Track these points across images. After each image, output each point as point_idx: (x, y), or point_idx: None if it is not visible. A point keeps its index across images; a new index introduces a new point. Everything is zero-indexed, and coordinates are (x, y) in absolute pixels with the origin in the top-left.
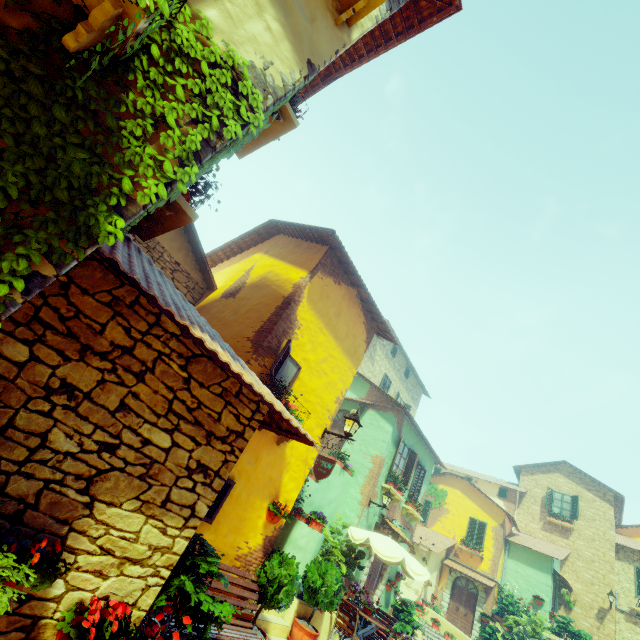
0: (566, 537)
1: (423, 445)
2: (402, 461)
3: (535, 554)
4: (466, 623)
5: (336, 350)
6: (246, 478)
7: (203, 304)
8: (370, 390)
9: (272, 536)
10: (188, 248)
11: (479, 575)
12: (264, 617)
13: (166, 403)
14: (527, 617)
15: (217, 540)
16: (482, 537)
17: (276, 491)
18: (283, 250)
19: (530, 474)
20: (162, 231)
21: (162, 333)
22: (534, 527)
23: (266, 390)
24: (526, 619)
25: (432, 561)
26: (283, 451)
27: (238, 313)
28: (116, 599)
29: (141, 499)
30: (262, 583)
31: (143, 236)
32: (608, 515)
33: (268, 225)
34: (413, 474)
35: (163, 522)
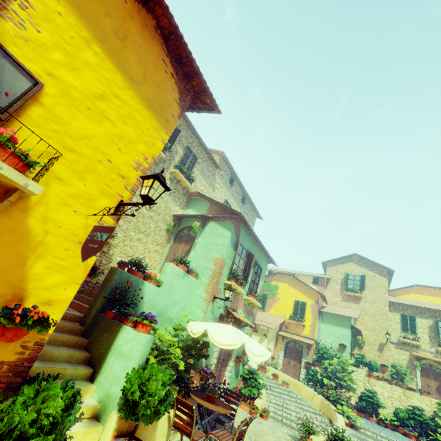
0: (357, 303)
1: (258, 249)
2: (241, 262)
3: (339, 317)
4: (295, 371)
5: (126, 92)
6: None
7: None
8: (210, 206)
9: (19, 360)
10: None
11: (303, 338)
12: None
13: None
14: (337, 359)
15: None
16: (304, 312)
17: (14, 289)
18: None
19: (333, 266)
20: None
21: None
22: (337, 300)
23: None
24: (336, 361)
25: (270, 334)
26: (20, 223)
27: None
28: None
29: None
30: None
31: None
32: (384, 284)
33: None
34: (252, 272)
35: None
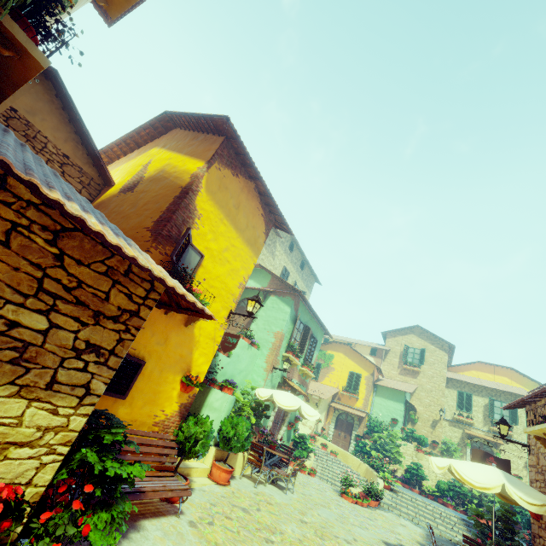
0: (415, 377)
1: (315, 321)
2: (299, 335)
3: (394, 391)
4: (345, 443)
5: (237, 240)
6: (157, 357)
7: (101, 200)
8: (271, 280)
9: (187, 403)
10: (76, 140)
11: (355, 410)
12: (186, 465)
13: (34, 282)
14: (387, 433)
15: (133, 412)
16: (358, 384)
17: (188, 366)
18: (180, 143)
19: (393, 337)
20: (11, 88)
21: (13, 200)
22: (394, 373)
23: (159, 268)
24: (386, 434)
25: (322, 405)
26: (192, 332)
27: (137, 206)
28: (4, 482)
29: (18, 384)
30: (180, 441)
31: None
32: (443, 359)
33: (163, 118)
34: (307, 344)
35: (52, 403)
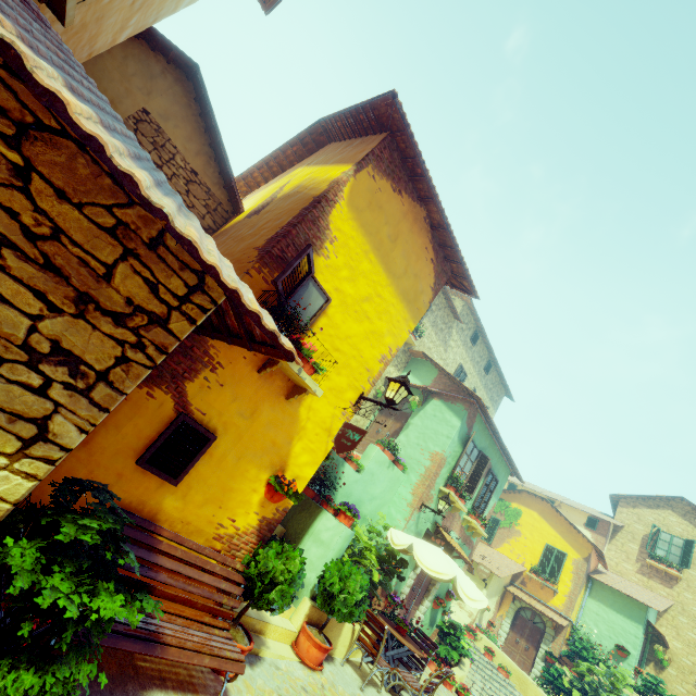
0: (669, 586)
1: (498, 451)
2: (469, 465)
3: (625, 599)
4: (526, 659)
5: (387, 289)
6: (235, 435)
7: (224, 228)
8: (438, 377)
9: (272, 519)
10: (210, 154)
11: (549, 610)
12: (262, 616)
13: None
14: (605, 668)
15: (186, 509)
16: (559, 569)
17: (282, 462)
18: (329, 155)
19: (631, 506)
20: None
21: None
22: (627, 568)
23: (211, 248)
24: (604, 670)
25: (493, 585)
26: (295, 410)
27: (256, 227)
28: None
29: None
30: (250, 575)
31: (56, 8)
32: None
33: (315, 129)
34: (481, 482)
35: None
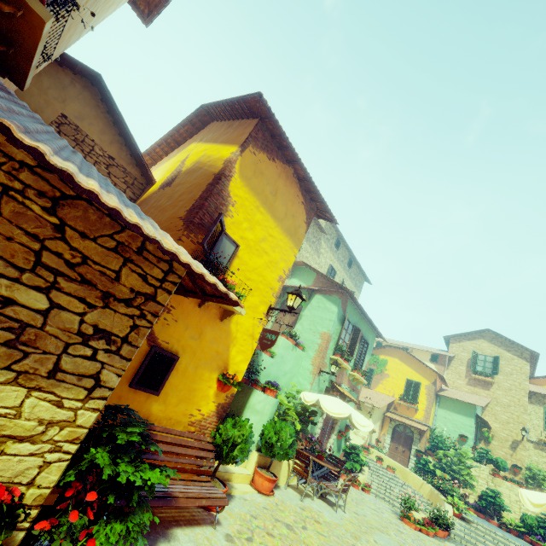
0: (487, 389)
1: (366, 322)
2: (347, 336)
3: (461, 404)
4: (404, 458)
5: (275, 230)
6: (191, 353)
7: (143, 198)
8: (316, 278)
9: (225, 403)
10: (120, 141)
11: (414, 422)
12: (227, 469)
13: (30, 254)
14: (454, 451)
15: (167, 410)
16: (417, 393)
17: (224, 364)
18: (216, 134)
19: (458, 342)
20: (27, 61)
21: (3, 160)
22: (460, 383)
23: (176, 246)
24: (453, 452)
25: (375, 414)
26: (228, 327)
27: (173, 198)
28: (1, 481)
29: (15, 370)
30: (217, 443)
31: (17, 80)
32: (524, 369)
33: (200, 112)
34: (357, 347)
35: (55, 394)
